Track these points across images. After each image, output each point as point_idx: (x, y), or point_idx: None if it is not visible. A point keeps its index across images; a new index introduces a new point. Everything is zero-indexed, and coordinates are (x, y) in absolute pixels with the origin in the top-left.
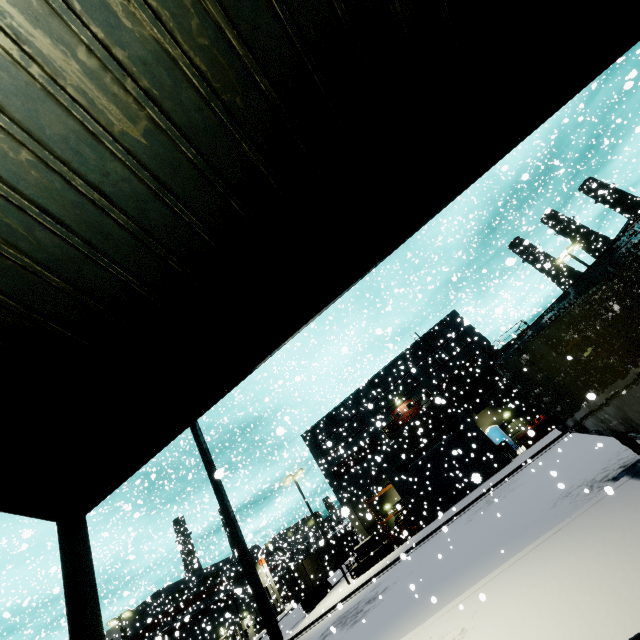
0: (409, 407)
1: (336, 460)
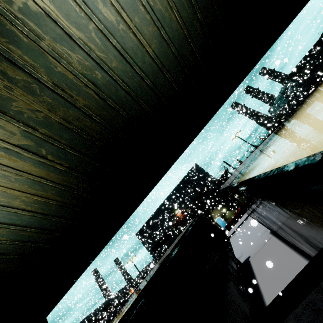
0: (182, 213)
1: (153, 244)
